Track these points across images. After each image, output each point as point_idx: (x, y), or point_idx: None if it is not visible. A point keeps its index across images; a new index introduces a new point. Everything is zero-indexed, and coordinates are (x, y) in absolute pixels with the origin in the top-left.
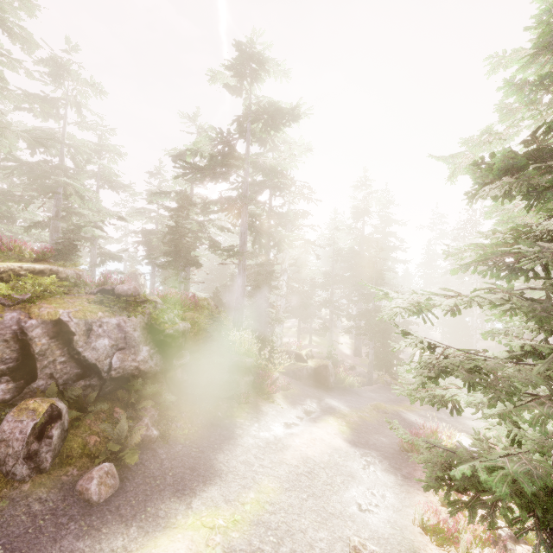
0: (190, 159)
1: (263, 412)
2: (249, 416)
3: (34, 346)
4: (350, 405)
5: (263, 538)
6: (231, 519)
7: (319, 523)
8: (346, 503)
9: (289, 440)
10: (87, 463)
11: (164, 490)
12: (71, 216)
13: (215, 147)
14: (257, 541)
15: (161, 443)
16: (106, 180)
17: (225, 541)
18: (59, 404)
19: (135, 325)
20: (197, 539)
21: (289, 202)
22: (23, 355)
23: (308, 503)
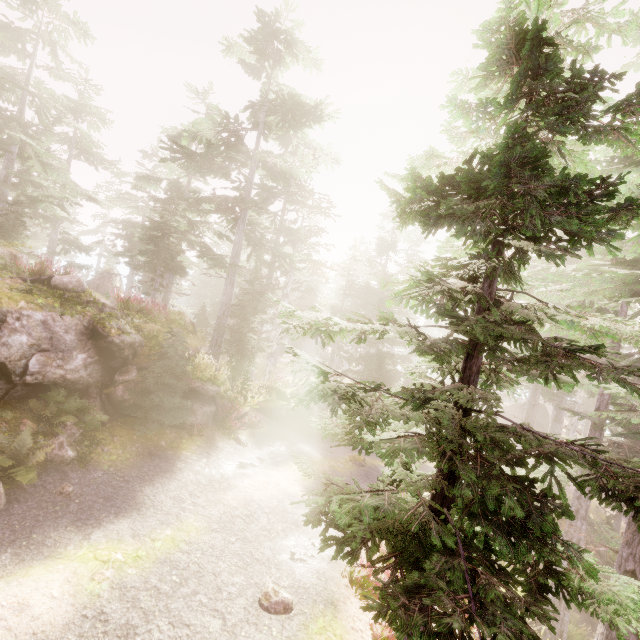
0: (186, 142)
1: (217, 448)
2: (199, 449)
3: None
4: (325, 453)
5: (164, 577)
6: (132, 555)
7: (238, 567)
8: (279, 550)
9: (238, 480)
10: None
11: (62, 517)
12: (25, 185)
13: (219, 134)
14: (156, 579)
15: (76, 467)
16: (83, 149)
17: (116, 576)
18: None
19: (69, 326)
20: (82, 572)
21: (303, 218)
22: None
23: (235, 546)
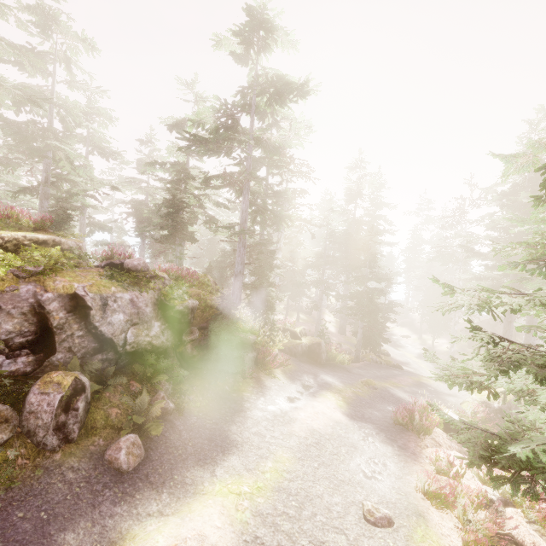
0: (191, 130)
1: (266, 387)
2: (254, 390)
3: (51, 319)
4: (343, 381)
5: (286, 503)
6: (254, 486)
7: (332, 489)
8: (353, 471)
9: (295, 413)
10: (111, 434)
11: (187, 459)
12: (61, 183)
13: (218, 119)
14: (282, 505)
15: (176, 415)
16: (96, 145)
17: (252, 506)
18: (82, 378)
19: (146, 300)
20: (227, 504)
21: (287, 181)
22: (41, 328)
23: (320, 471)
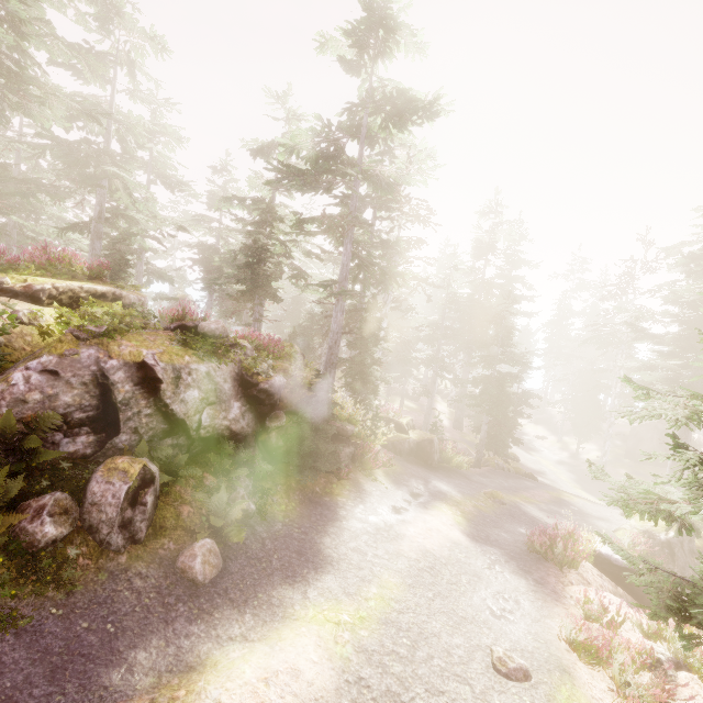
0: (283, 158)
1: (366, 492)
2: (351, 494)
3: (116, 392)
4: (461, 491)
5: (395, 640)
6: (356, 615)
7: (452, 627)
8: (477, 607)
9: (402, 528)
10: (183, 537)
11: (272, 575)
12: (117, 219)
13: (318, 144)
14: (390, 642)
15: (258, 519)
16: (159, 173)
17: (354, 639)
18: (151, 466)
19: (225, 375)
20: (324, 635)
21: (400, 227)
22: (104, 403)
23: (436, 603)
